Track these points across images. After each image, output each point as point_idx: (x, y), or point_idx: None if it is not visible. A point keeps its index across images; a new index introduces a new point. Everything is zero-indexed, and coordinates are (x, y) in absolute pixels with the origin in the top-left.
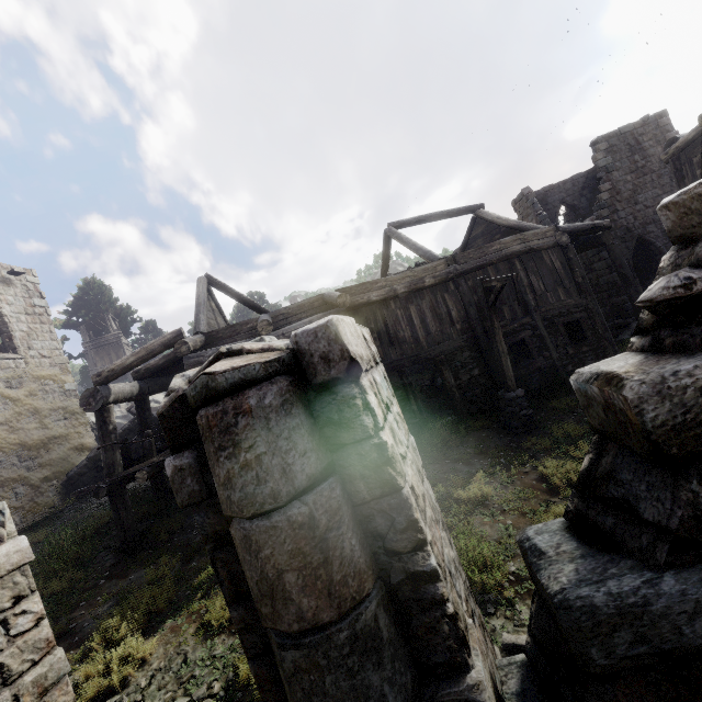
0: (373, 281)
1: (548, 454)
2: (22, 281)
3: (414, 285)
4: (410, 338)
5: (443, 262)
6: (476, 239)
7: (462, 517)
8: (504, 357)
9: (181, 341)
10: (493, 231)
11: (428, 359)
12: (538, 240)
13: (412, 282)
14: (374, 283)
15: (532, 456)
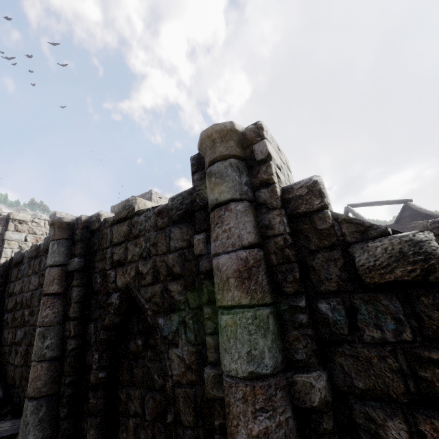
0: None
1: None
2: None
3: None
4: None
5: None
6: (405, 218)
7: None
8: None
9: None
10: (416, 215)
11: None
12: None
13: None
14: None
15: None
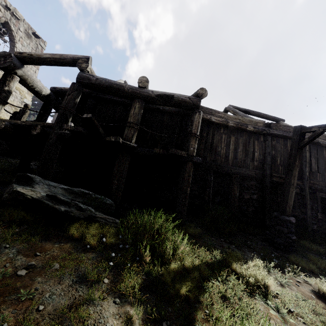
0: (217, 111)
1: (315, 276)
2: (37, 42)
3: (240, 125)
4: (223, 154)
5: (263, 122)
6: None
7: (242, 293)
8: (292, 188)
9: (85, 59)
10: None
11: (228, 172)
12: (324, 140)
13: (240, 123)
14: (217, 112)
15: (299, 271)
